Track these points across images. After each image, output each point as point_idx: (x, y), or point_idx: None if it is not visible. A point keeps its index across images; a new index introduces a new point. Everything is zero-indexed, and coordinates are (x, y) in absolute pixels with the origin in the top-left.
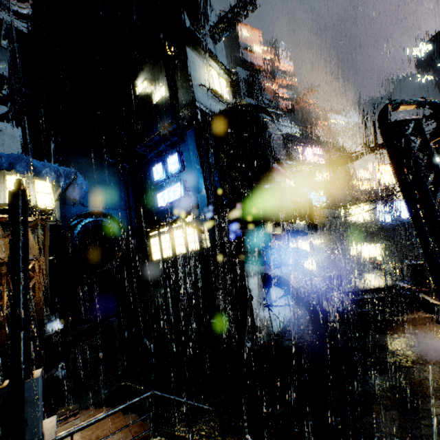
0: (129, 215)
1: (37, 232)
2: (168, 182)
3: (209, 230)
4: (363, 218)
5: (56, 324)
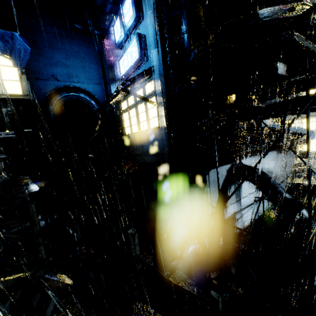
0: (105, 90)
1: (9, 106)
2: (128, 43)
3: (163, 103)
4: None
5: (31, 187)
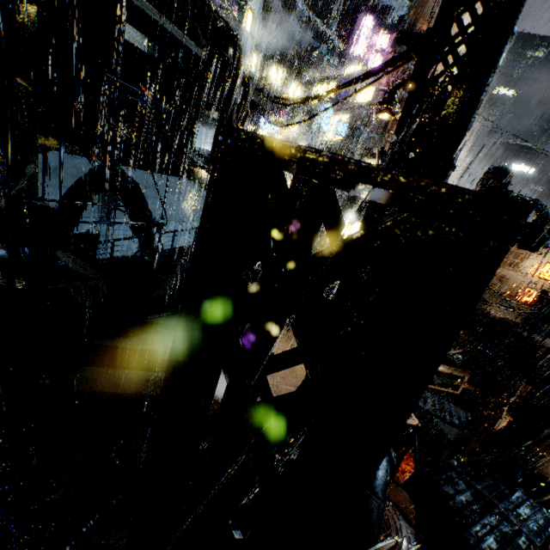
0: None
1: None
2: None
3: None
4: None
5: None
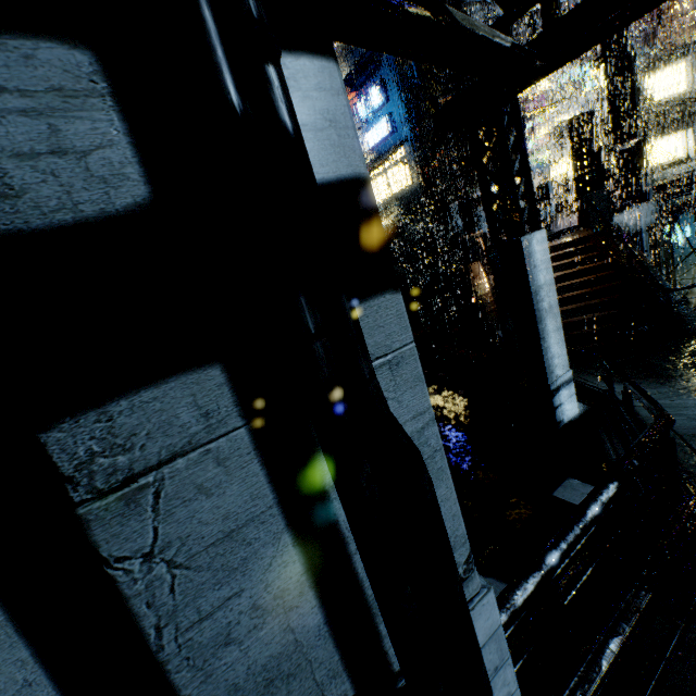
0: None
1: None
2: (374, 118)
3: (417, 163)
4: (669, 93)
5: None
